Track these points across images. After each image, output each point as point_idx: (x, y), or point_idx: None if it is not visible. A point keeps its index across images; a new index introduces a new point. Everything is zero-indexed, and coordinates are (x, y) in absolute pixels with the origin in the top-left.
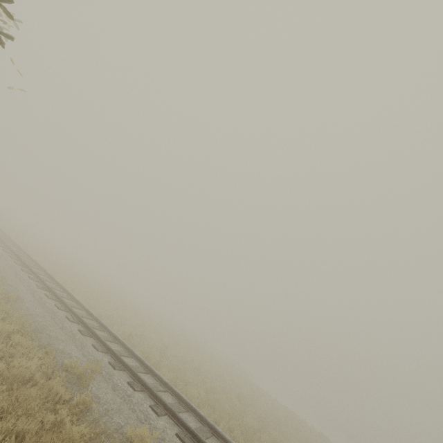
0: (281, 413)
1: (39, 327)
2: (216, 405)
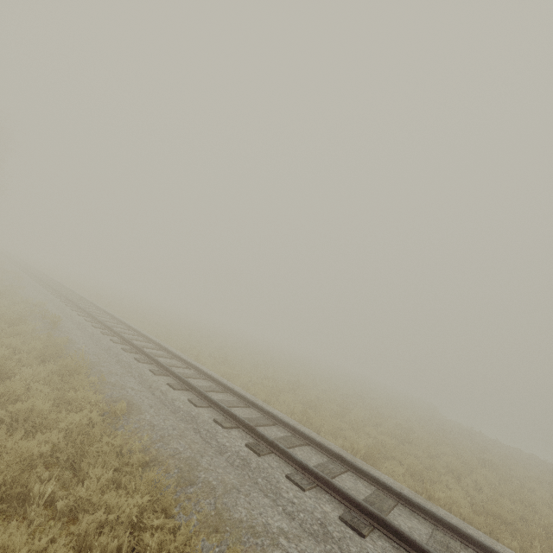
0: (536, 469)
1: (184, 468)
2: (505, 515)
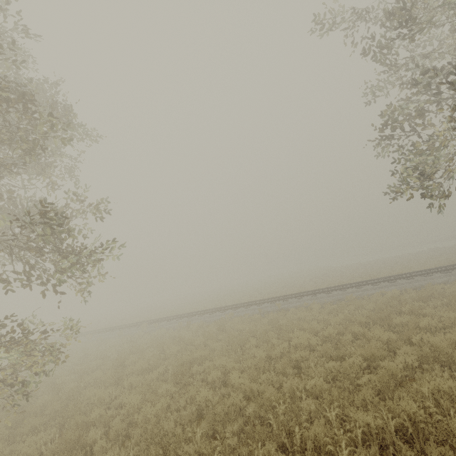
0: (397, 259)
1: (419, 286)
2: (435, 265)
